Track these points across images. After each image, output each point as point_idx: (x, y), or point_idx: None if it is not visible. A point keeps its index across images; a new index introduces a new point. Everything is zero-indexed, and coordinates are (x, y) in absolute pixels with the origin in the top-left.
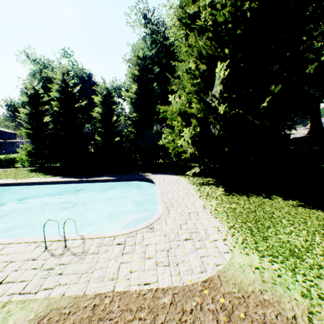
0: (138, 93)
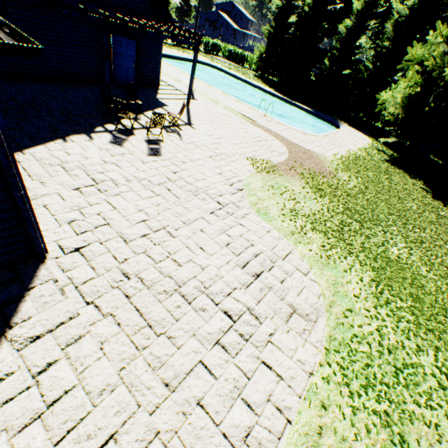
0: (414, 10)
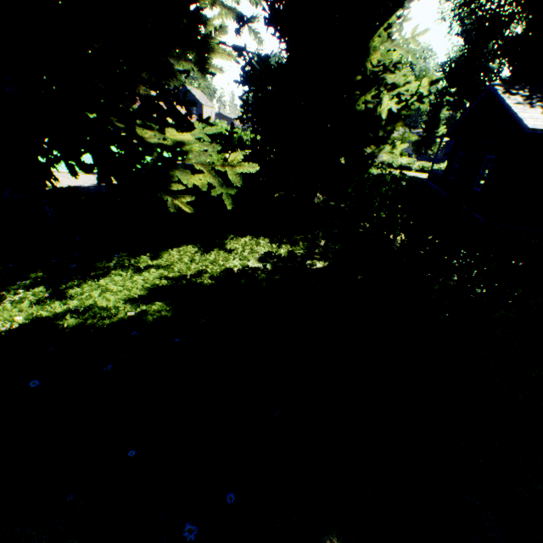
0: None
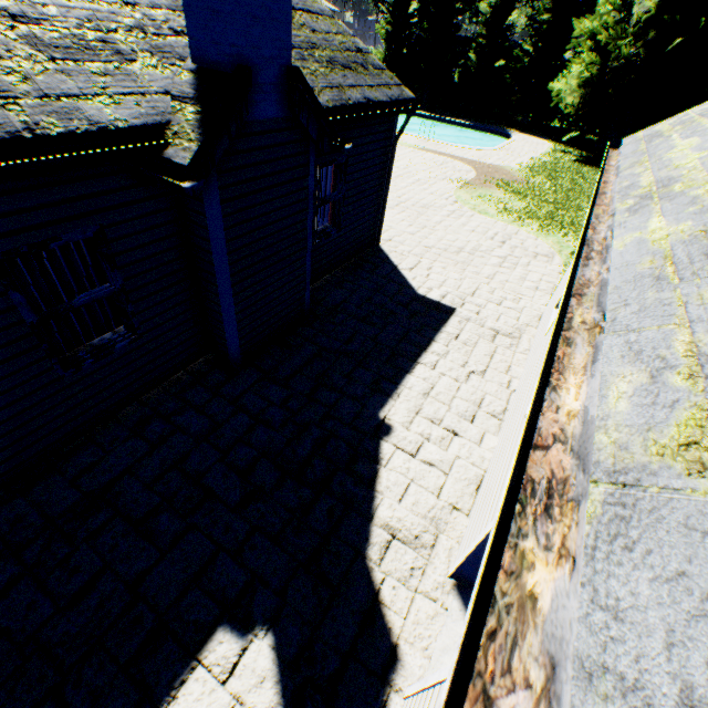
0: None
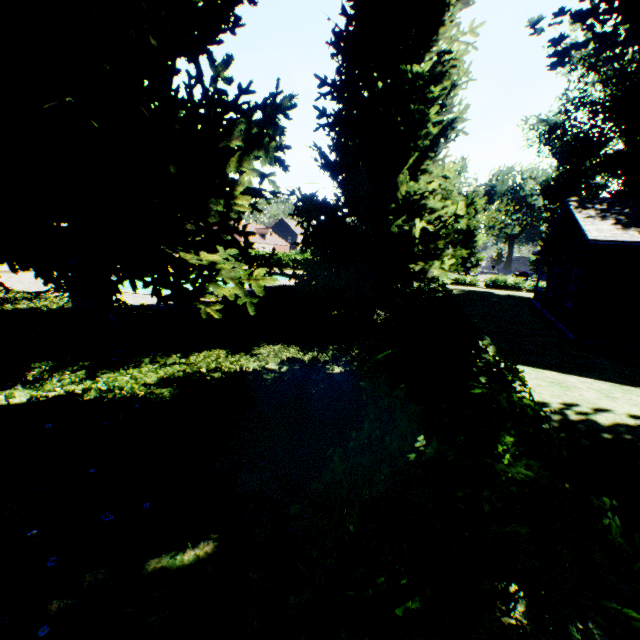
0: None
